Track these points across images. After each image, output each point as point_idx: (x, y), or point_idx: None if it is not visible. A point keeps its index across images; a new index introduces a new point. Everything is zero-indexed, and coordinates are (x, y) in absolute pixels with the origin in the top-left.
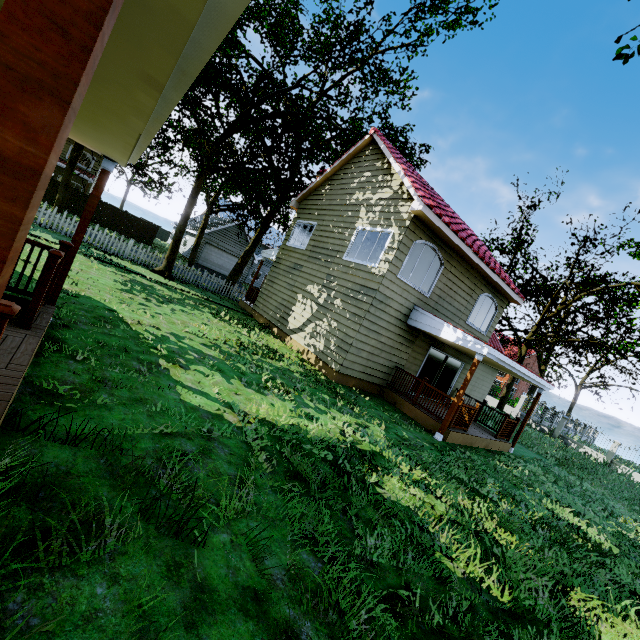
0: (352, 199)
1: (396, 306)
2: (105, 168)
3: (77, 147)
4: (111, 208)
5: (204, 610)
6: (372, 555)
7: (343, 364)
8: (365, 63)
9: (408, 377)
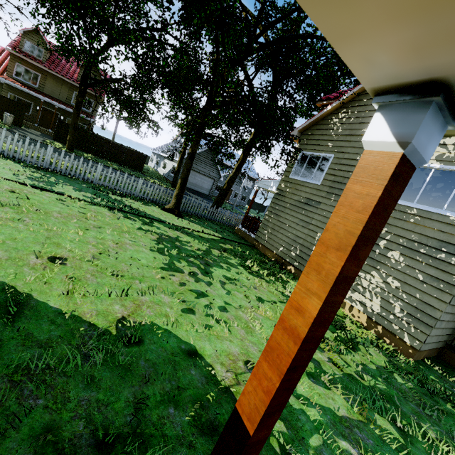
0: None
1: None
2: (409, 152)
3: (81, 93)
4: (109, 143)
5: None
6: None
7: (425, 341)
8: None
9: None
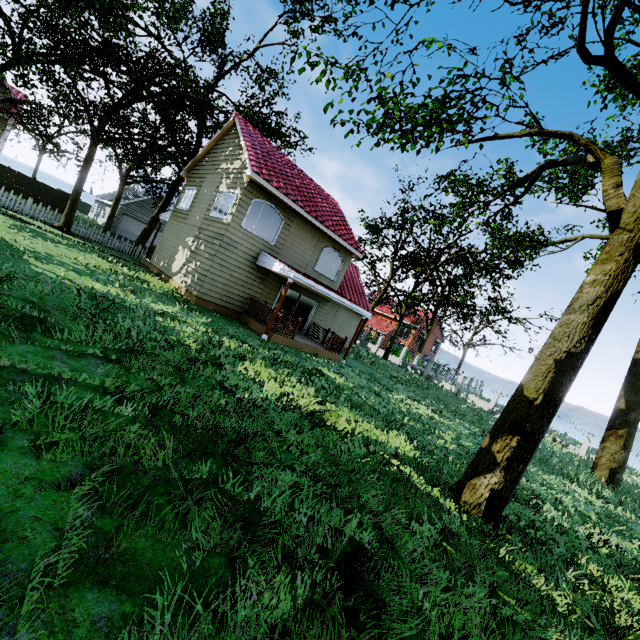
0: (220, 169)
1: (244, 249)
2: None
3: None
4: (17, 174)
5: (4, 295)
6: (116, 317)
7: (201, 291)
8: (250, 55)
9: (257, 304)
